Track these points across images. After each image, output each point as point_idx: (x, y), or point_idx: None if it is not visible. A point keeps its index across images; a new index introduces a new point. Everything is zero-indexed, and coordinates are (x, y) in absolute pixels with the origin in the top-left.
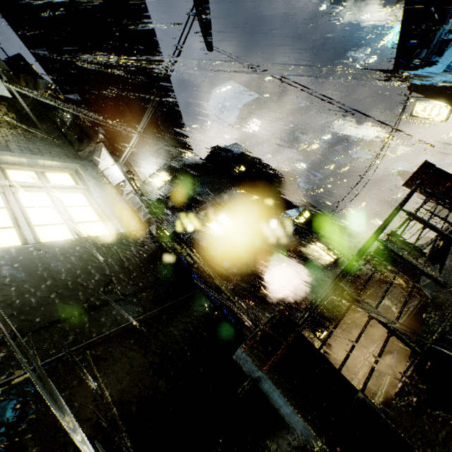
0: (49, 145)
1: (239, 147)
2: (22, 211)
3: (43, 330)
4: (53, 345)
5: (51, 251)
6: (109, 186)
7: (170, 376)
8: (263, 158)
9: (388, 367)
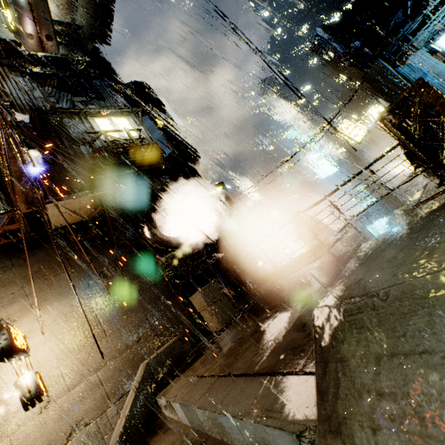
0: None
1: None
2: None
3: None
4: None
5: None
6: None
7: None
8: None
9: None
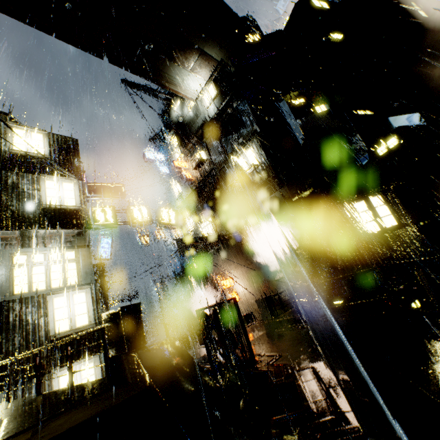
0: None
1: None
2: None
3: None
4: None
5: None
6: None
7: None
8: None
9: None
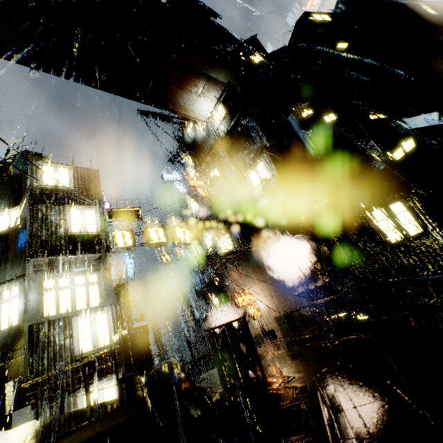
0: (18, 267)
1: None
2: (1, 314)
3: None
4: None
5: None
6: (24, 295)
7: (3, 379)
8: None
9: None
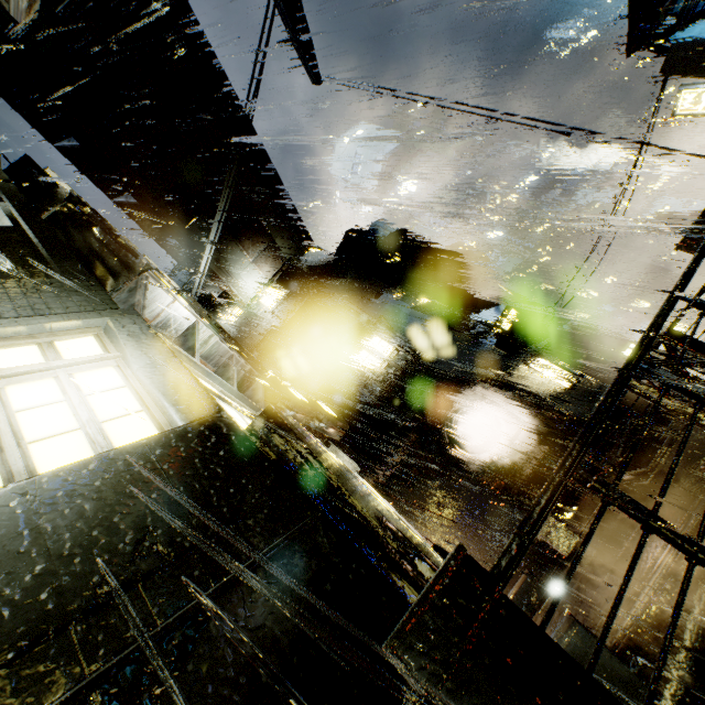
0: (63, 294)
1: (386, 224)
2: (10, 420)
3: (12, 666)
4: (27, 696)
5: (45, 491)
6: (157, 346)
7: None
8: (429, 234)
9: (699, 576)
